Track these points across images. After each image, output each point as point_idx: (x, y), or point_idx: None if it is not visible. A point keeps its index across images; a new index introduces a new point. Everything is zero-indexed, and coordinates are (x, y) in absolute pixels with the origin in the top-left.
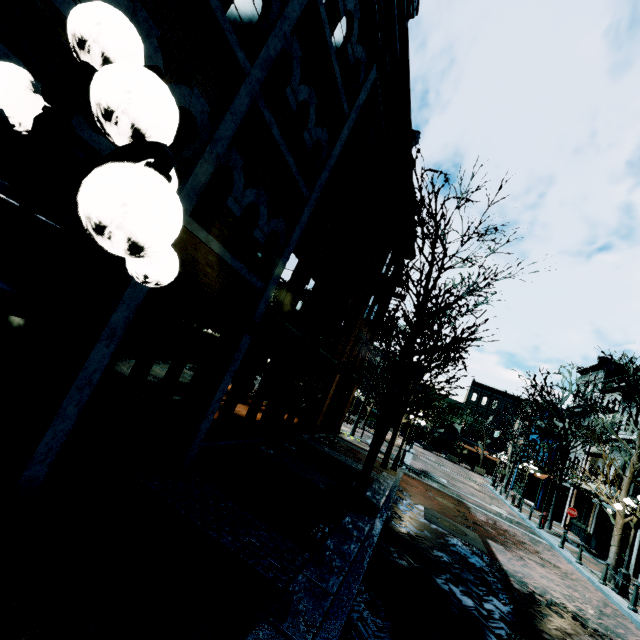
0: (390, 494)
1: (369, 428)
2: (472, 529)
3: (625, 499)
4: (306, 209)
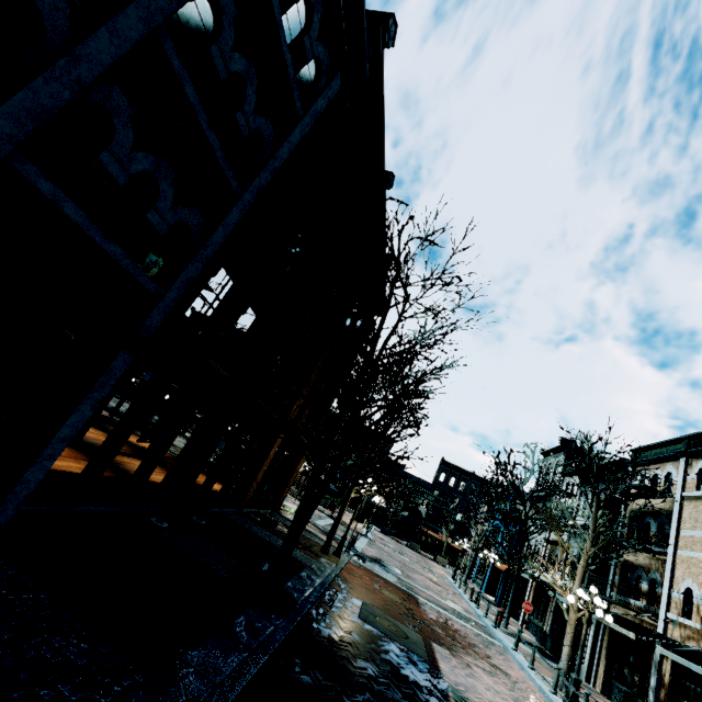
0: (321, 585)
1: (324, 507)
2: (416, 630)
3: (578, 590)
4: (235, 209)
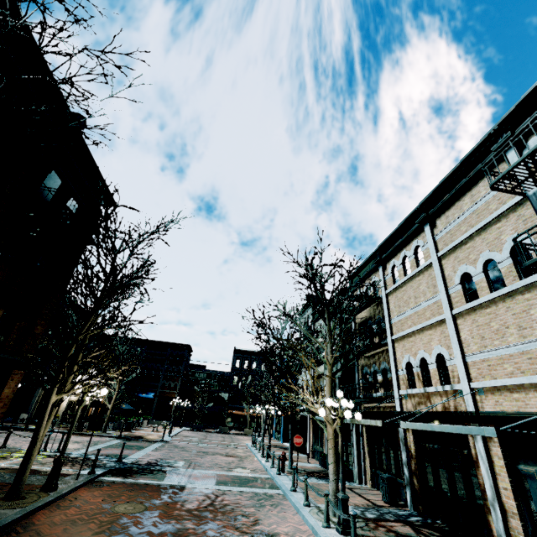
0: None
1: (118, 431)
2: None
3: (326, 400)
4: None
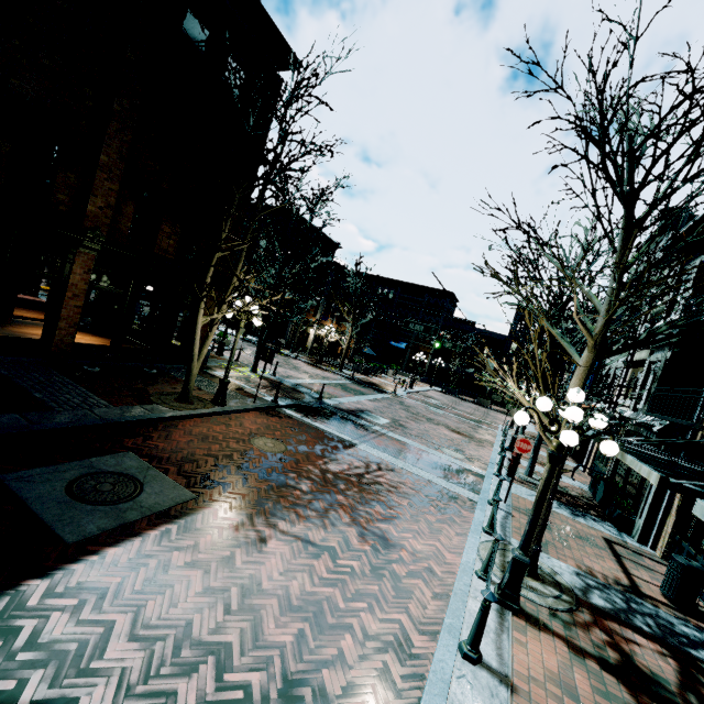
0: None
1: (357, 373)
2: (211, 487)
3: (537, 400)
4: None
